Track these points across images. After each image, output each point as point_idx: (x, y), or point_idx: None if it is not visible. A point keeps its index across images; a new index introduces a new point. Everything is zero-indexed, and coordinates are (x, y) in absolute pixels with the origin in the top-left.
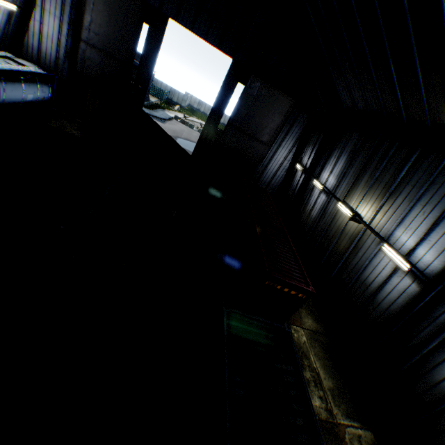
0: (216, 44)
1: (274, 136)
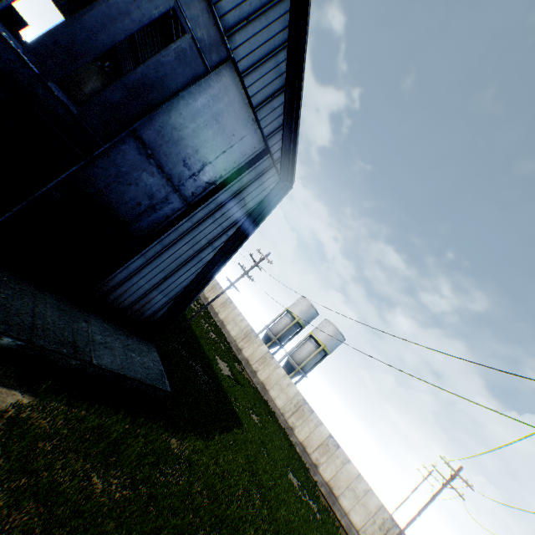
0: (66, 17)
1: (93, 93)
